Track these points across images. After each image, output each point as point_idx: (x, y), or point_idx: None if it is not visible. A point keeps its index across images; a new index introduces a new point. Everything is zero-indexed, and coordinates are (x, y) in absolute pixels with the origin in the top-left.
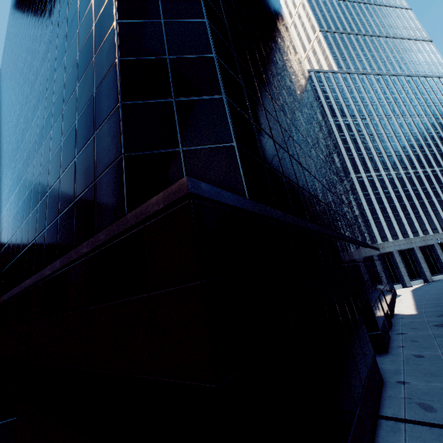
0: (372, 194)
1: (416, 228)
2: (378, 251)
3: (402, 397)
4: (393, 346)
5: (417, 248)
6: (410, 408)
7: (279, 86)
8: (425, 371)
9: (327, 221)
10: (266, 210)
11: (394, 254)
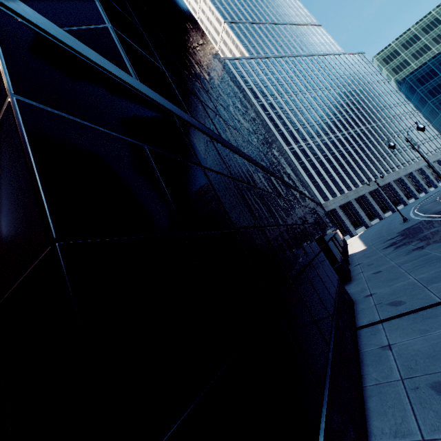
0: (306, 162)
1: (348, 183)
2: (323, 208)
3: (373, 305)
4: (354, 274)
5: (353, 200)
6: (383, 310)
7: (185, 39)
8: (386, 280)
9: (264, 162)
10: (173, 108)
11: (337, 210)
